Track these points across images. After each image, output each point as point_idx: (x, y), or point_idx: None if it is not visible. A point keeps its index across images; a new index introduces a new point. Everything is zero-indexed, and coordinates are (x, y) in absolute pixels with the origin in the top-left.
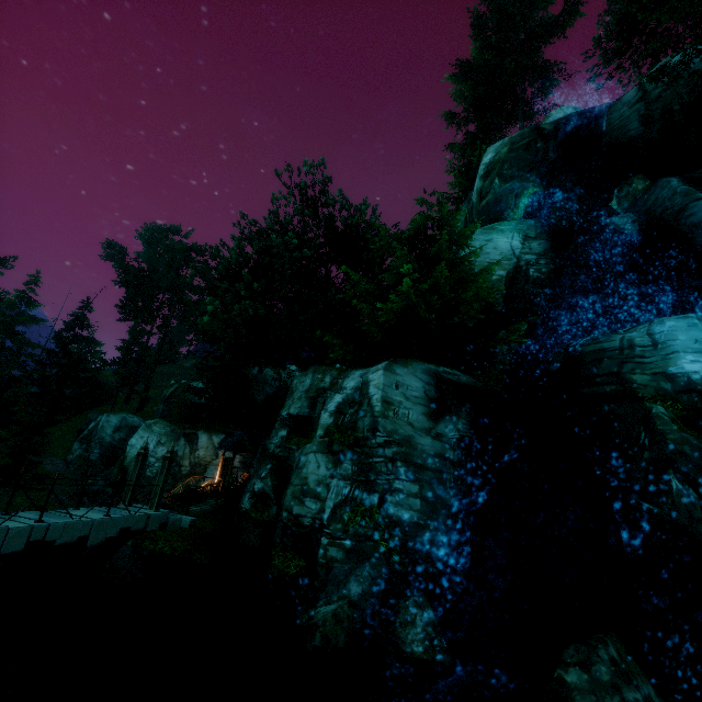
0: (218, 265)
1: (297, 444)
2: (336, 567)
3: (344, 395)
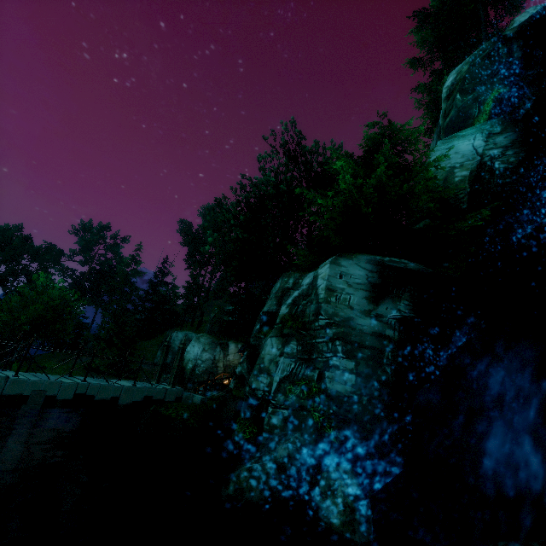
0: (222, 211)
1: (265, 334)
2: (275, 433)
3: (300, 290)
